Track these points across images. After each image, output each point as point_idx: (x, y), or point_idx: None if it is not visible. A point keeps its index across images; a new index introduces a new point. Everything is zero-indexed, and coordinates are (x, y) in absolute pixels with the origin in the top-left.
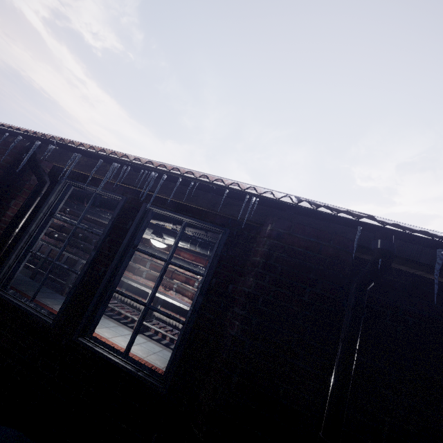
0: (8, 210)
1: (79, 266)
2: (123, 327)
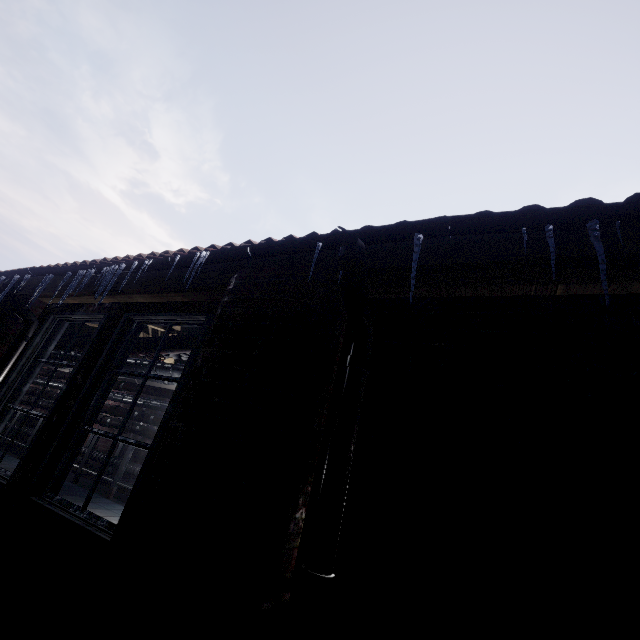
0: None
1: (130, 453)
2: None
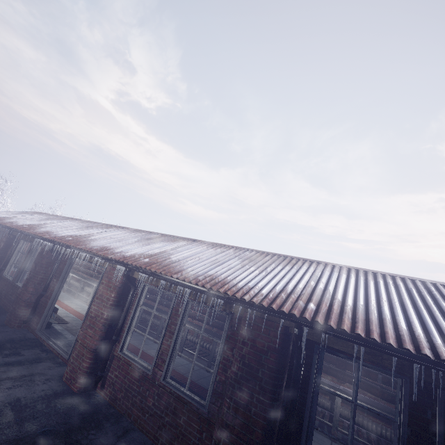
0: (283, 386)
1: None
2: (317, 432)
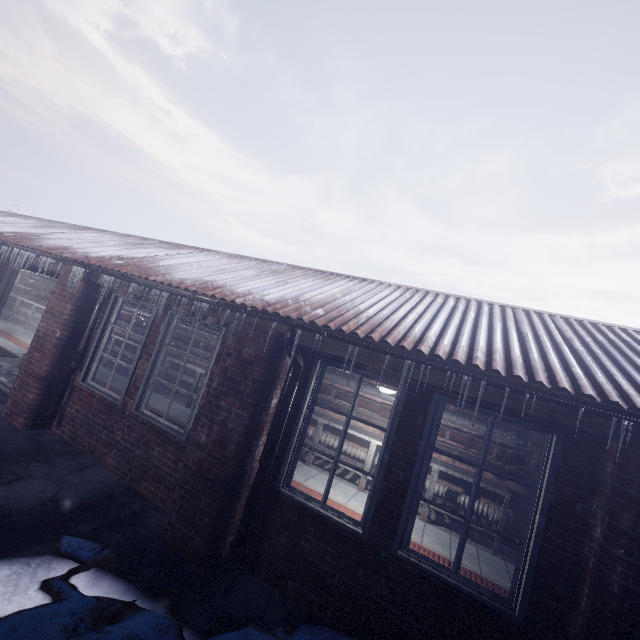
0: (272, 402)
1: None
2: (344, 483)
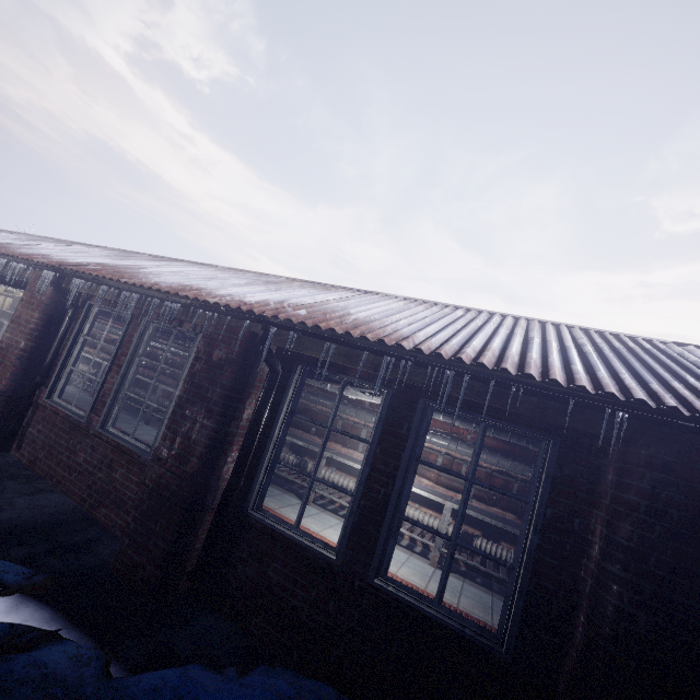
0: (244, 413)
1: None
2: None
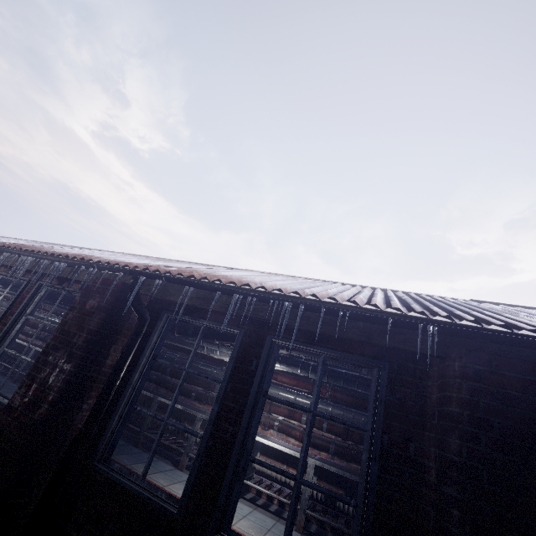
0: (108, 358)
1: (156, 405)
2: None
